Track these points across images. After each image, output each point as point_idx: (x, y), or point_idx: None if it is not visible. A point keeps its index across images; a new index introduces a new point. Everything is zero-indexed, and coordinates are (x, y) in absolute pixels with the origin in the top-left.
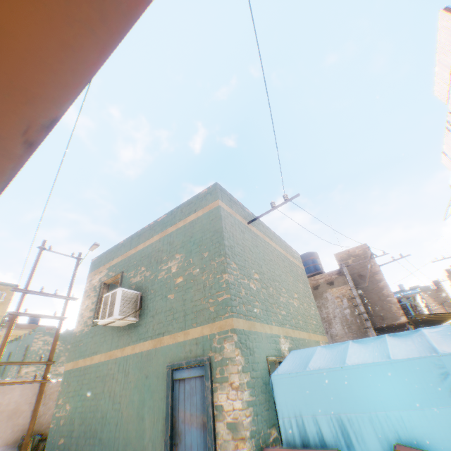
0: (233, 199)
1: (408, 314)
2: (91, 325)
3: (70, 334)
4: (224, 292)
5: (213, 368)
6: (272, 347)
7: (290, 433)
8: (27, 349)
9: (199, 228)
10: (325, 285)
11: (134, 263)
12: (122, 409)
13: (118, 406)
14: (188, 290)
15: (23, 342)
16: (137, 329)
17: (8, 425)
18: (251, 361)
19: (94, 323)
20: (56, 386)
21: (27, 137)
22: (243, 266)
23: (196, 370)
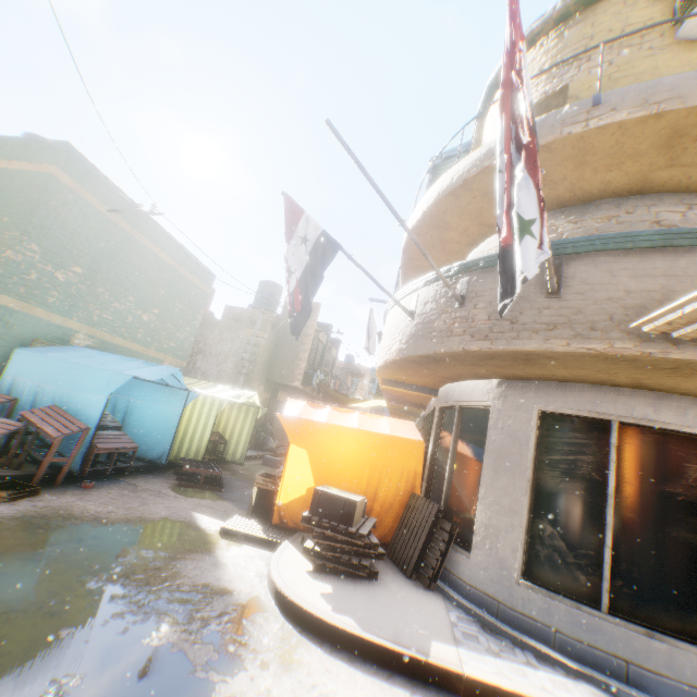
0: (98, 173)
1: (310, 383)
2: None
3: None
4: (2, 266)
5: None
6: (55, 335)
7: (6, 386)
8: None
9: (19, 185)
10: (247, 322)
11: None
12: None
13: None
14: None
15: None
16: None
17: None
18: (4, 333)
19: None
20: None
21: None
22: (57, 253)
23: None
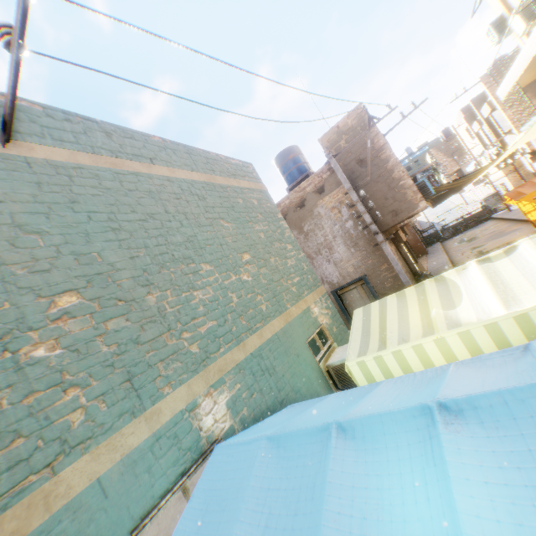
0: None
1: (428, 194)
2: None
3: None
4: None
5: None
6: (160, 468)
7: None
8: None
9: None
10: (313, 195)
11: None
12: None
13: None
14: None
15: None
16: None
17: None
18: None
19: None
20: None
21: None
22: None
23: None
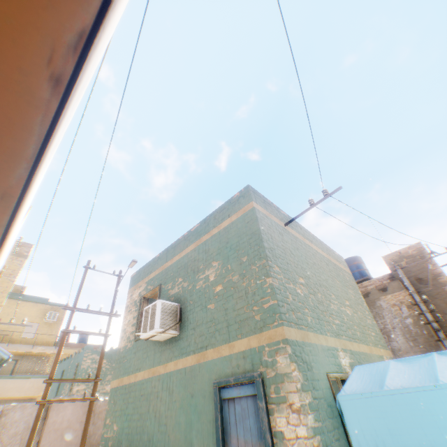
0: (267, 200)
1: None
2: (134, 340)
3: (114, 352)
4: (269, 297)
5: (266, 385)
6: (330, 361)
7: None
8: (77, 367)
9: (234, 233)
10: (376, 291)
11: (171, 275)
12: (169, 432)
13: (164, 428)
14: (229, 298)
15: (74, 360)
16: (178, 343)
17: (62, 443)
18: (311, 378)
19: (135, 338)
20: (103, 405)
21: (52, 70)
22: (286, 270)
23: (247, 388)
